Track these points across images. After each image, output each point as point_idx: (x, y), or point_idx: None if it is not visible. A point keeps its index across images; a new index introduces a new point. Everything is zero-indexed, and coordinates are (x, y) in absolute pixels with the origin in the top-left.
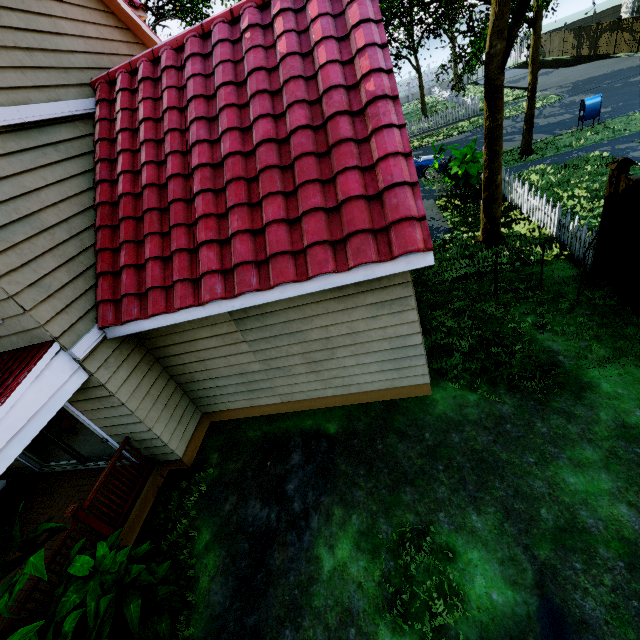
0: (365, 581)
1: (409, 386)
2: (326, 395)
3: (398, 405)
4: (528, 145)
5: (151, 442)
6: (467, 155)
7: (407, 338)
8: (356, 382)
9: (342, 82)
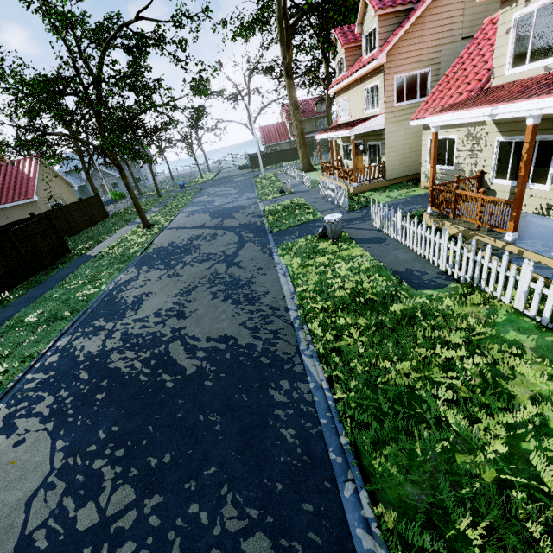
0: None
1: None
2: None
3: None
4: (159, 194)
5: None
6: (115, 194)
7: None
8: None
9: (28, 175)
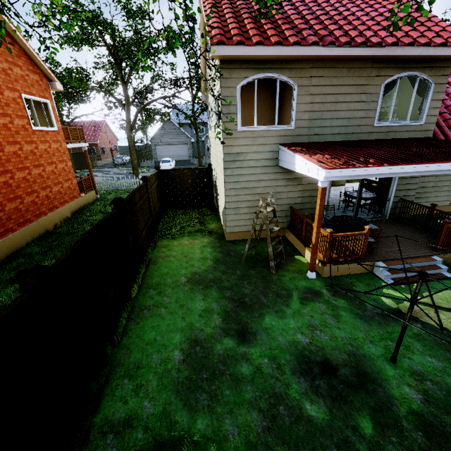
0: None
1: None
2: (444, 204)
3: None
4: None
5: (407, 203)
6: None
7: None
8: None
9: None
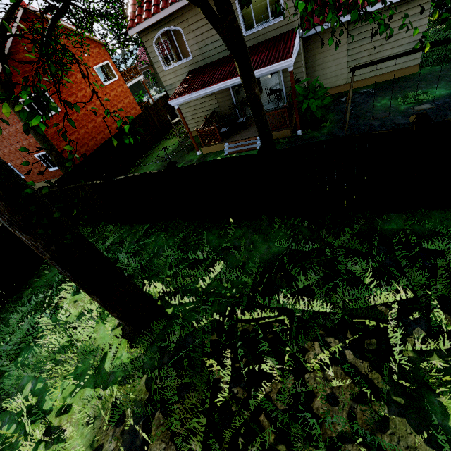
0: (394, 103)
1: (409, 67)
2: (369, 76)
3: (401, 77)
4: None
5: None
6: None
7: (418, 35)
8: (386, 66)
9: None
